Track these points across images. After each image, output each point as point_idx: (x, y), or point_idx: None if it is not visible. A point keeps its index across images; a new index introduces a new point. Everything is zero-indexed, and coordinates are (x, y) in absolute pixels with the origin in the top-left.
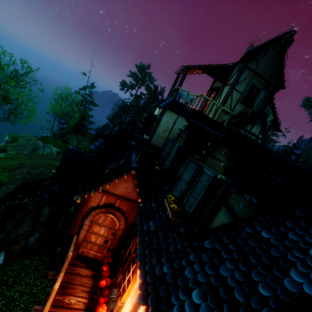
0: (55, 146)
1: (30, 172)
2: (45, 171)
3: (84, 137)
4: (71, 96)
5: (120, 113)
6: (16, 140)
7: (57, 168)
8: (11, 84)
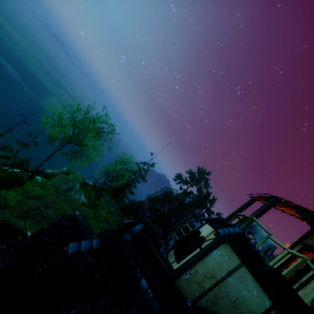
0: (86, 196)
1: (39, 209)
2: (52, 215)
3: (116, 201)
4: (129, 164)
5: (162, 199)
6: (69, 173)
7: (36, 231)
8: (91, 133)
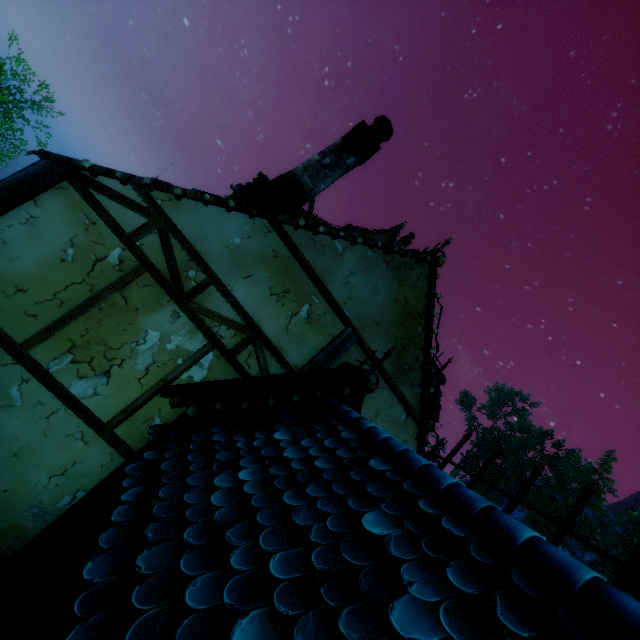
0: None
1: None
2: None
3: None
4: None
5: None
6: None
7: None
8: None
